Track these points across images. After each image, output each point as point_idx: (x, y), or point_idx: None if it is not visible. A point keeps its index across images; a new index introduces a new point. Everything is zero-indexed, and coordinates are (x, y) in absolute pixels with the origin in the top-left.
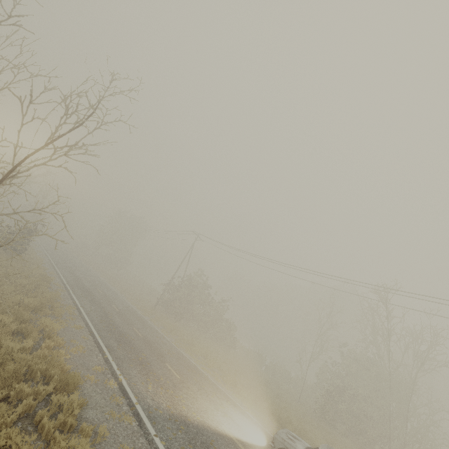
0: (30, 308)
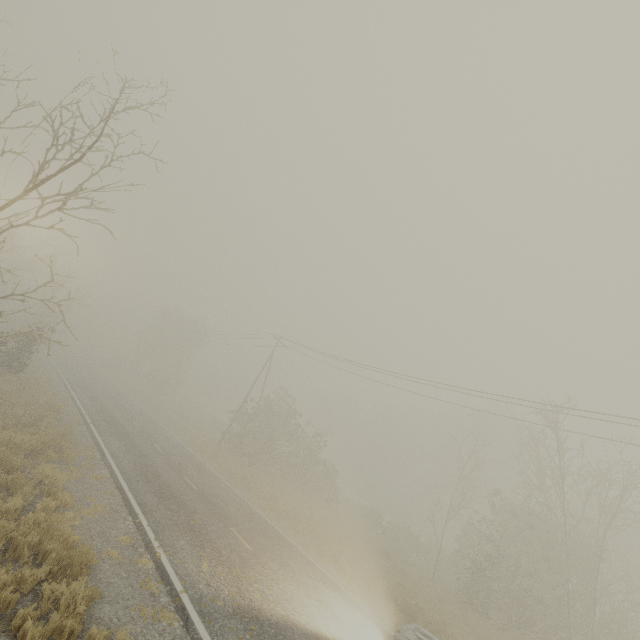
0: (24, 450)
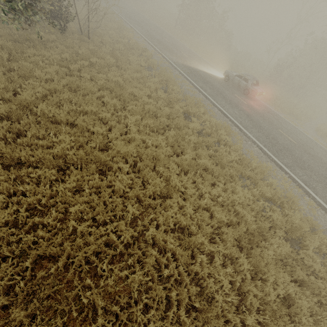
0: (116, 29)
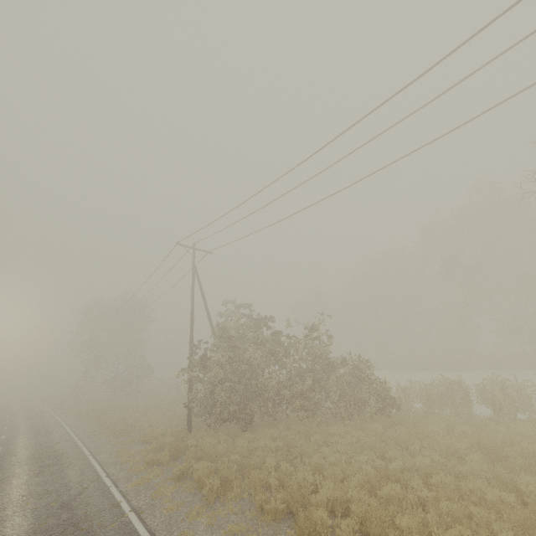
0: None
